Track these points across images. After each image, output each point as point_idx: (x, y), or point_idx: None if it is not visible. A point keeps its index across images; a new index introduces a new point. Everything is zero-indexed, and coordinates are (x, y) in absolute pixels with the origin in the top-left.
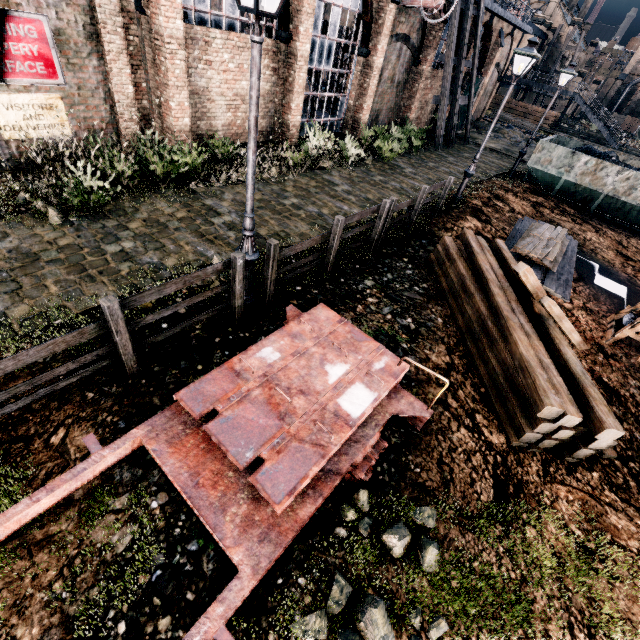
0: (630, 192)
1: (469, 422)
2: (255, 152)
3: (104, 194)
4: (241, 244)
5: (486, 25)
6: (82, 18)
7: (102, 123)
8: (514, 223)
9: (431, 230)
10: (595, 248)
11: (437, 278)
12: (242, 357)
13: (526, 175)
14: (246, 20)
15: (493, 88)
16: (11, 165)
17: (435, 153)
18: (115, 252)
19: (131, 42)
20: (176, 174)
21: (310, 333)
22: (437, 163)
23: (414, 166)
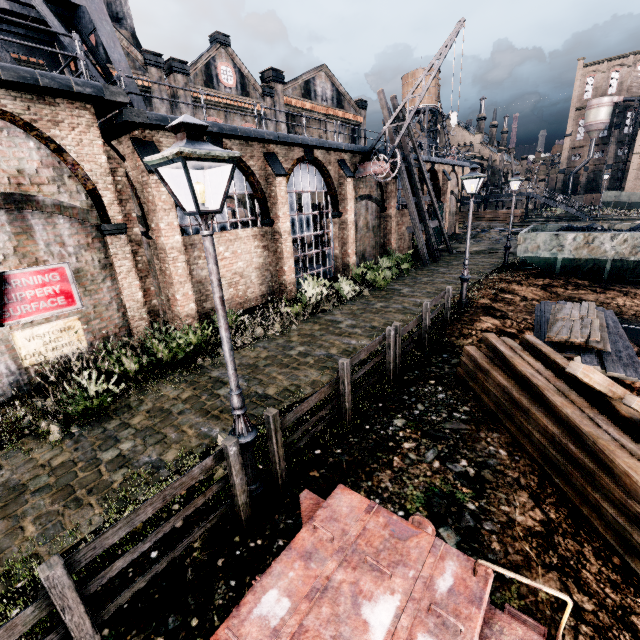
0: (636, 251)
1: (630, 639)
2: (227, 328)
3: (108, 395)
4: (233, 426)
5: (430, 171)
6: (98, 256)
7: (111, 330)
8: (533, 310)
9: (448, 341)
10: (636, 312)
11: (476, 395)
12: (228, 629)
13: (520, 264)
14: (234, 220)
15: (456, 208)
16: (29, 388)
17: (425, 269)
18: (111, 459)
19: (140, 261)
20: (183, 355)
21: (330, 543)
22: (430, 277)
23: (410, 285)
